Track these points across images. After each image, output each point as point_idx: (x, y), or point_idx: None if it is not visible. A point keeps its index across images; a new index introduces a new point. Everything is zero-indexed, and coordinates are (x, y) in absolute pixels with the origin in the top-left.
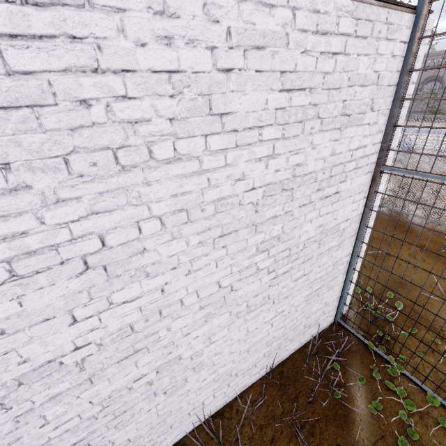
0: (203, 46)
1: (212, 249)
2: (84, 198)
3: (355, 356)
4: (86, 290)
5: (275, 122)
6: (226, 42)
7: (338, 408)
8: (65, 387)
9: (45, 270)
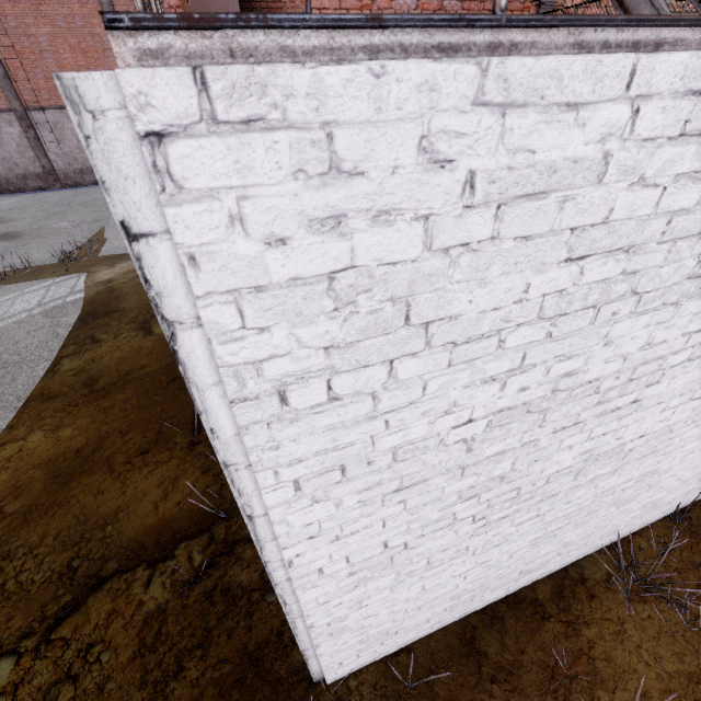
0: None
1: None
2: None
3: None
4: (695, 381)
5: None
6: None
7: None
8: (602, 472)
9: (700, 357)
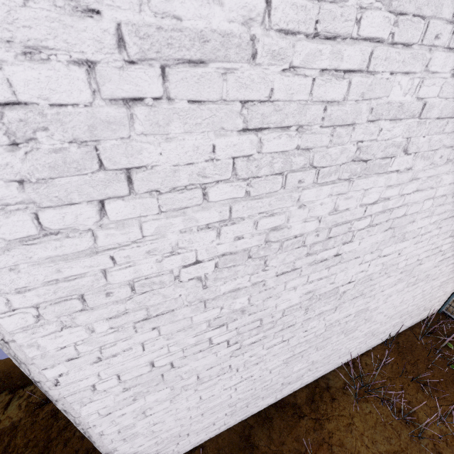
0: None
1: (435, 228)
2: (421, 179)
3: None
4: (379, 242)
5: None
6: None
7: None
8: (326, 309)
9: (378, 224)
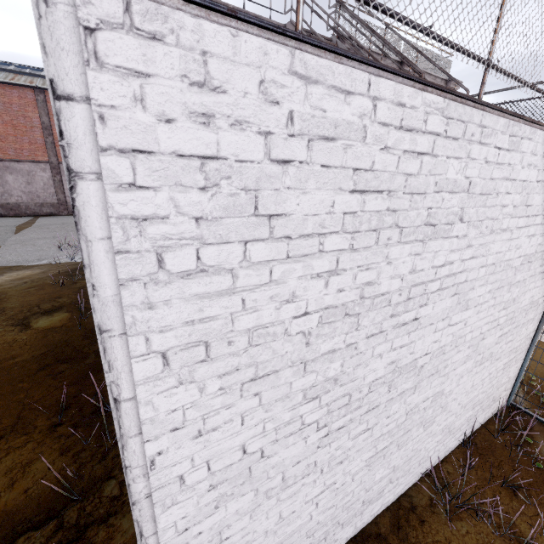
0: (537, 169)
1: (491, 297)
2: (475, 247)
3: (541, 435)
4: (448, 309)
5: (542, 213)
6: (543, 167)
7: (543, 476)
8: (407, 387)
9: (446, 289)
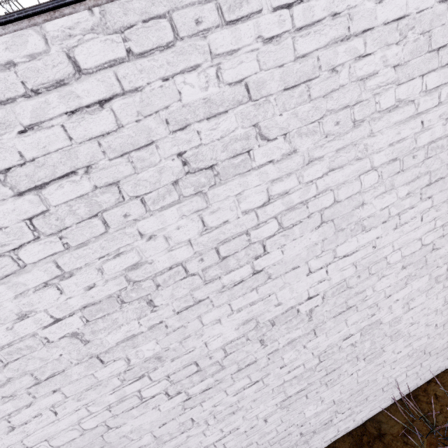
0: None
1: (418, 200)
2: (327, 156)
3: None
4: (320, 243)
5: None
6: None
7: None
8: (297, 334)
9: (297, 224)
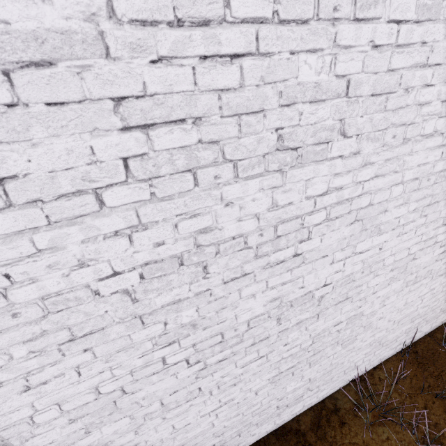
0: None
1: (418, 216)
2: (378, 163)
3: None
4: (348, 237)
5: None
6: None
7: None
8: (305, 317)
9: (339, 217)
